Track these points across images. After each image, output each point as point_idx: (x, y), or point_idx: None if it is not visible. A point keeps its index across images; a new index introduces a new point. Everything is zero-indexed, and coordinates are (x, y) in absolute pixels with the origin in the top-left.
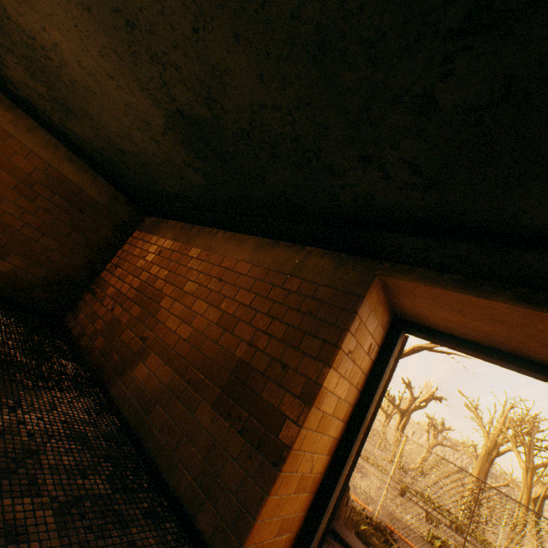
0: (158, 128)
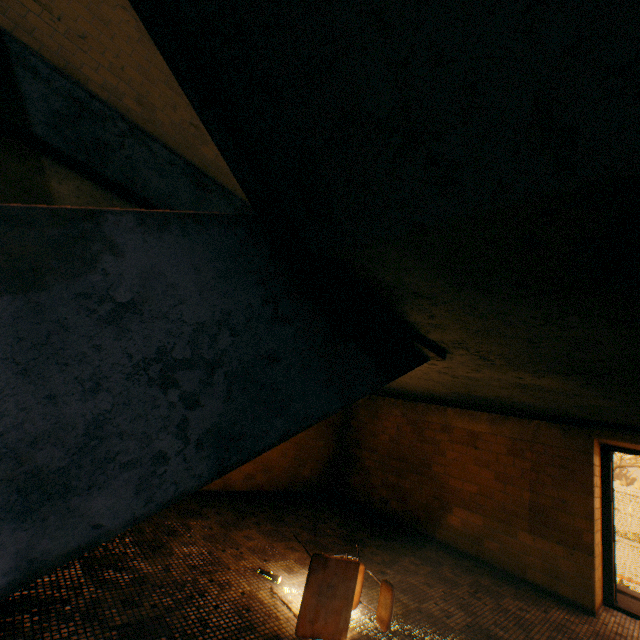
0: (439, 391)
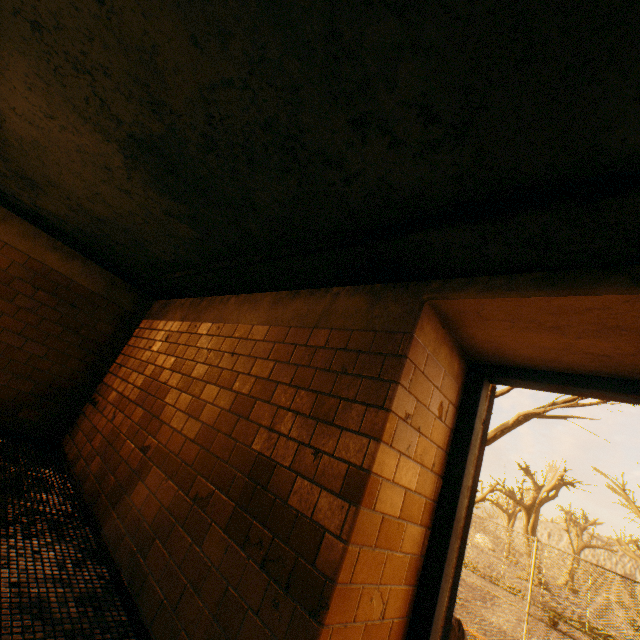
0: (121, 172)
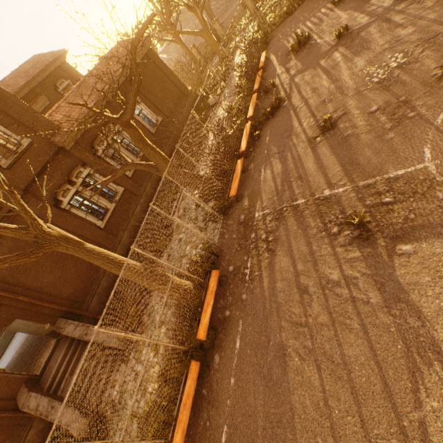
0: None
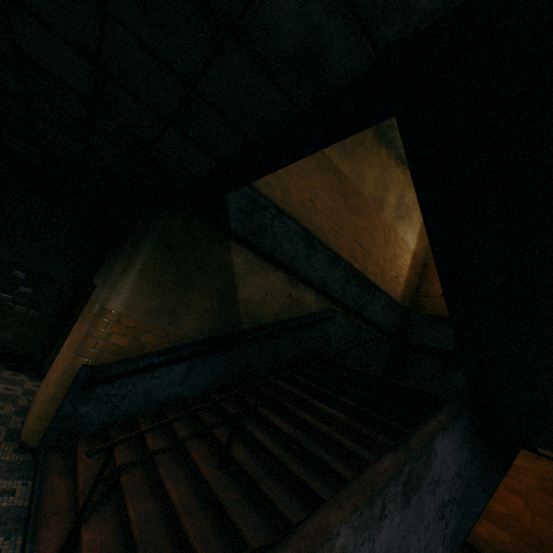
0: None
